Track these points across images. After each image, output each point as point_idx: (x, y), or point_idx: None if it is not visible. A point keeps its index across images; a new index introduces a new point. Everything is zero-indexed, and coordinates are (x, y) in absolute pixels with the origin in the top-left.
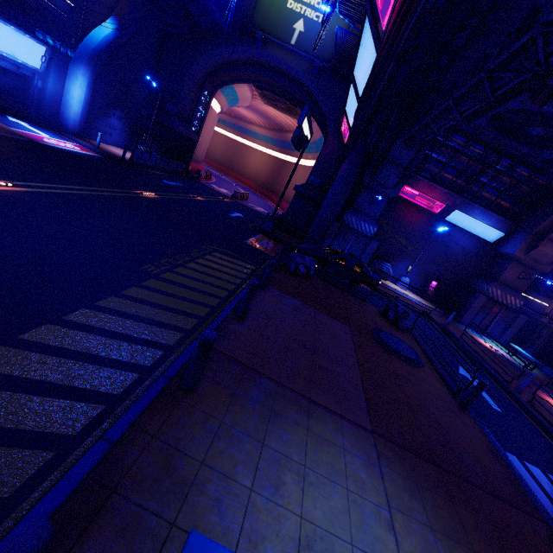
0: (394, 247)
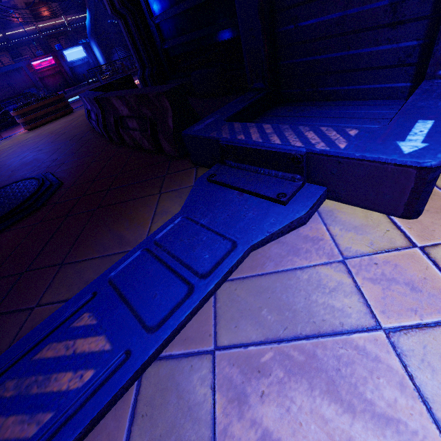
0: None
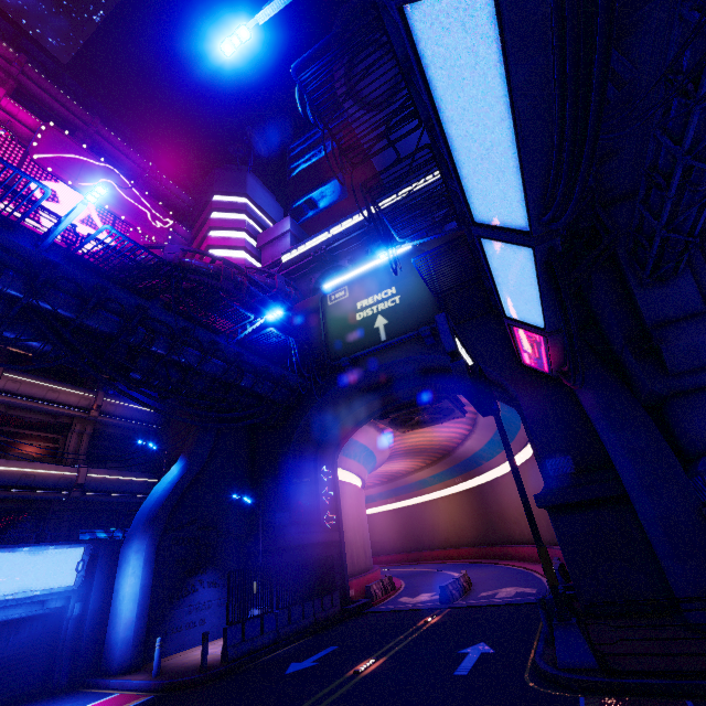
0: None
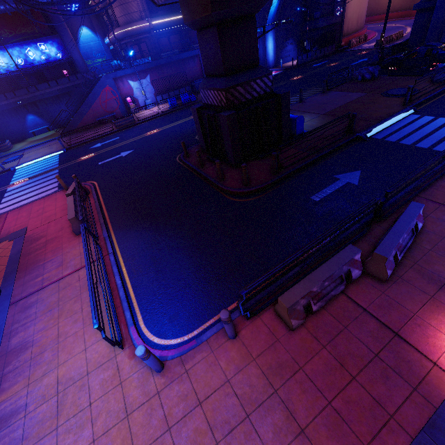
0: None
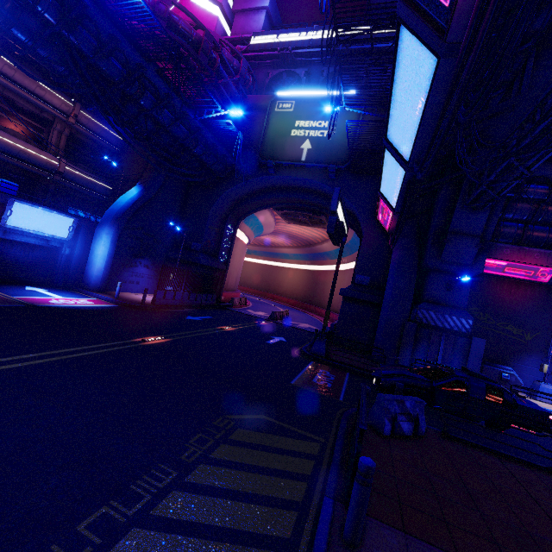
0: (503, 340)
